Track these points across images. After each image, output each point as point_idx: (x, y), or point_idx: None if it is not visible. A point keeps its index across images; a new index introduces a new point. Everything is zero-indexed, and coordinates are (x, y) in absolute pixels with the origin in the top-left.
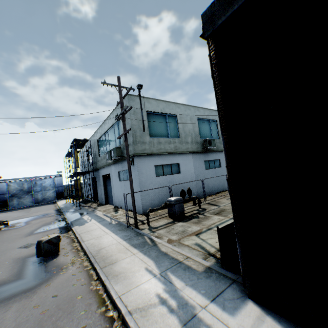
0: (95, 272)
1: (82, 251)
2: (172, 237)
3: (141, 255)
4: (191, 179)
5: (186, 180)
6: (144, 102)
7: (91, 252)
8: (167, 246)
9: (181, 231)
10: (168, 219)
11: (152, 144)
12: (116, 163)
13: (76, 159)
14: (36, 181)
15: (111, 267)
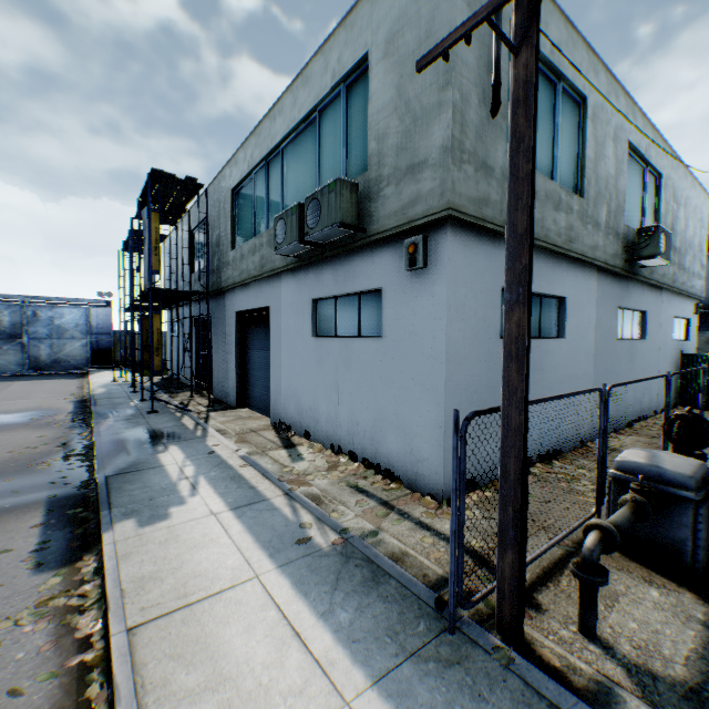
0: None
1: None
2: None
3: None
4: (584, 365)
5: (573, 366)
6: None
7: None
8: None
9: None
10: (640, 572)
11: None
12: (306, 266)
13: (152, 244)
14: (36, 308)
15: None
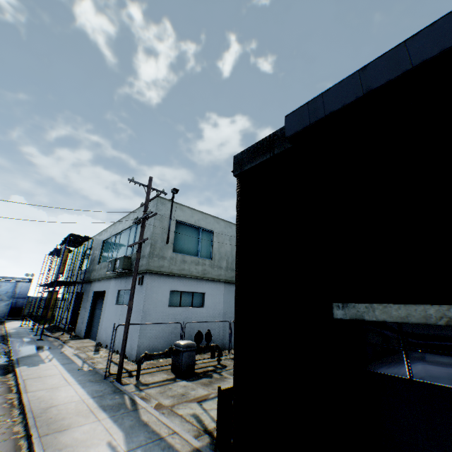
0: (29, 442)
1: (19, 407)
2: (165, 400)
3: (108, 423)
4: (217, 318)
5: (209, 318)
6: (177, 208)
7: (34, 409)
8: (152, 413)
9: (180, 394)
10: (169, 373)
11: (174, 261)
12: (119, 277)
13: (63, 261)
14: None
15: (57, 435)
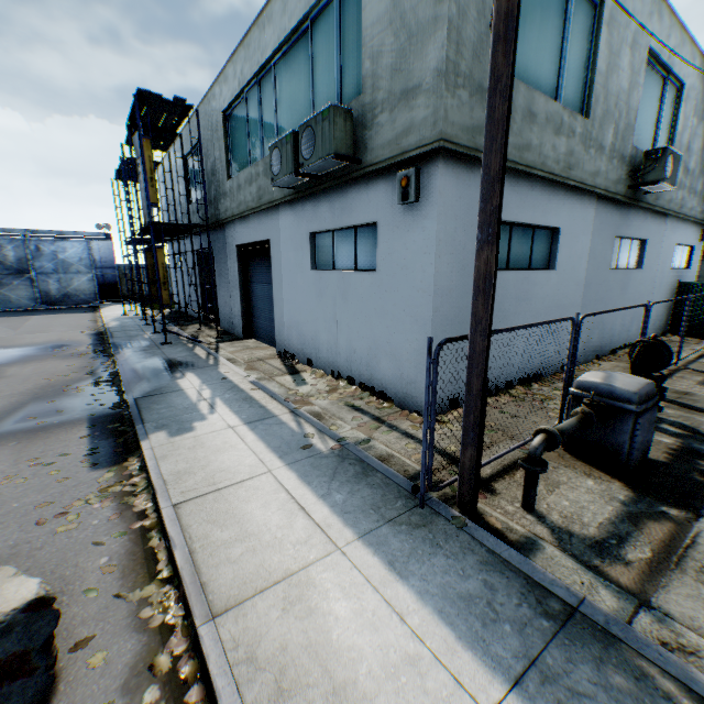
0: None
1: None
2: None
3: None
4: (573, 295)
5: (561, 297)
6: None
7: None
8: None
9: None
10: (583, 469)
11: None
12: (303, 198)
13: (148, 174)
14: (38, 242)
15: None
